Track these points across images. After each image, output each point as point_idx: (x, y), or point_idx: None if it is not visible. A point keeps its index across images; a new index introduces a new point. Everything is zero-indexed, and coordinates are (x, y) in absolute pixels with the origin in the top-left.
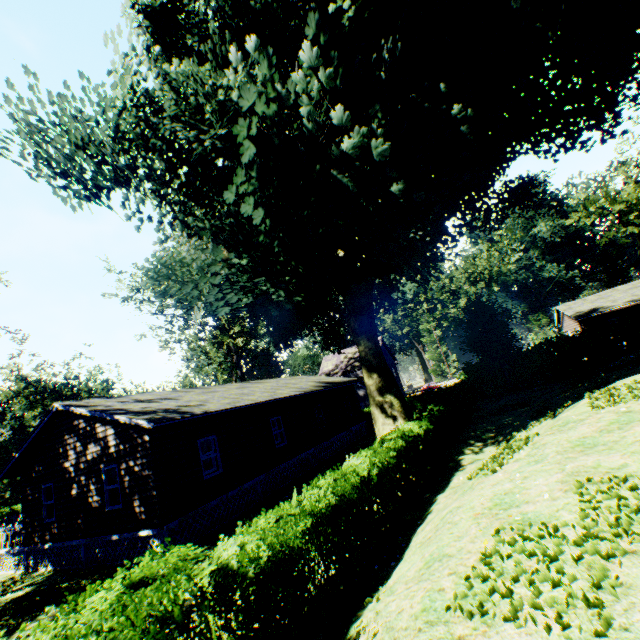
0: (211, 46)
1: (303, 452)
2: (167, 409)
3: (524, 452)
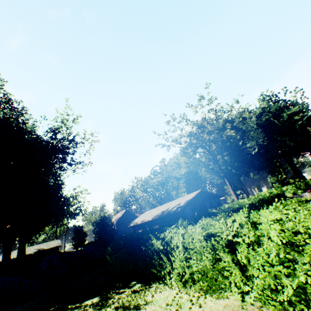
0: None
1: None
2: None
3: None
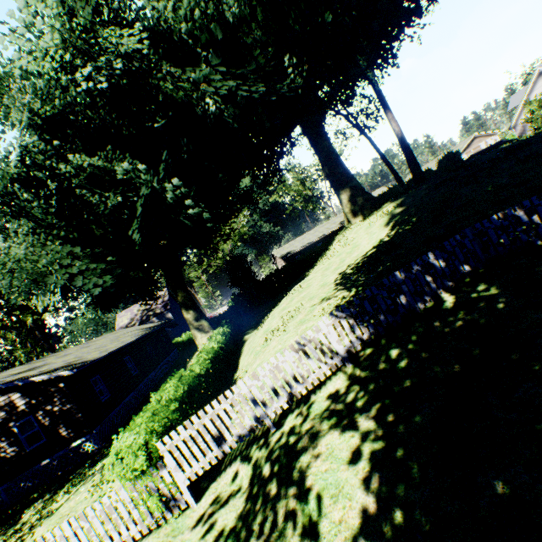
0: (106, 154)
1: (149, 375)
2: (64, 366)
3: (270, 318)
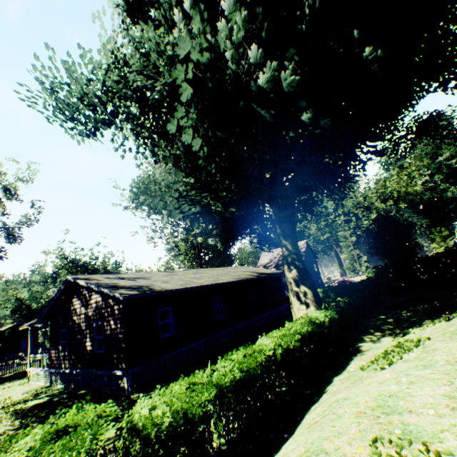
0: (163, 13)
1: (237, 324)
2: (137, 286)
3: (414, 354)
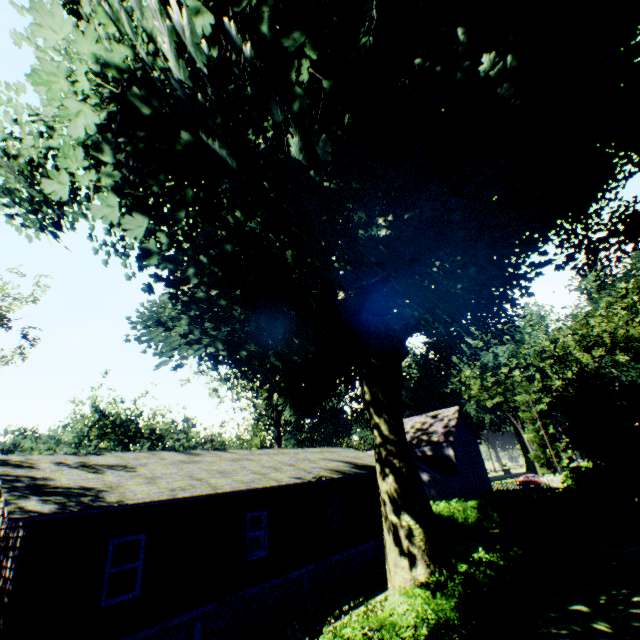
0: None
1: (294, 569)
2: (81, 488)
3: None
